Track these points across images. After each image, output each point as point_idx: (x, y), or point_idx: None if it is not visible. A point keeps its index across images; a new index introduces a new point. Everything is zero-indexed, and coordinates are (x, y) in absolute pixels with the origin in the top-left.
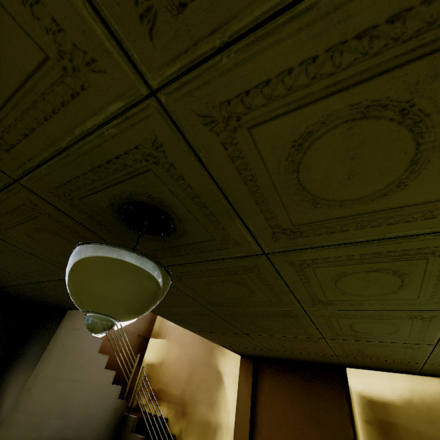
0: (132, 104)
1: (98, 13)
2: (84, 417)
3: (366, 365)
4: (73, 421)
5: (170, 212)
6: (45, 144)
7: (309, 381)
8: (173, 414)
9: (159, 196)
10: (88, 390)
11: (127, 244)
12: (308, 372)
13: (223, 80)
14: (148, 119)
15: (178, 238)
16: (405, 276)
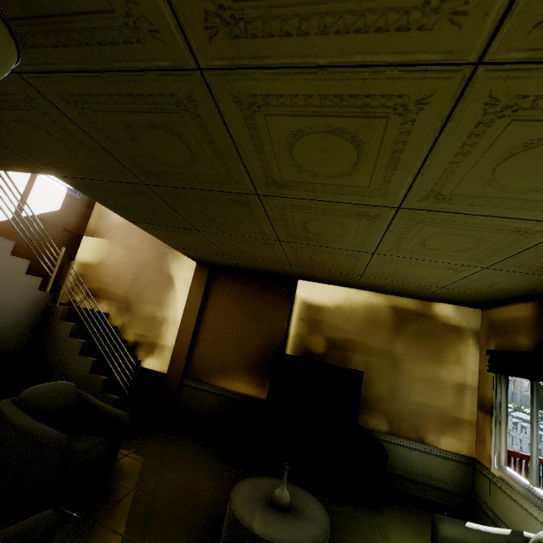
0: None
1: None
2: None
3: (315, 277)
4: None
5: None
6: None
7: (262, 288)
8: (115, 310)
9: None
10: None
11: None
12: (263, 281)
13: None
14: None
15: None
16: (362, 147)
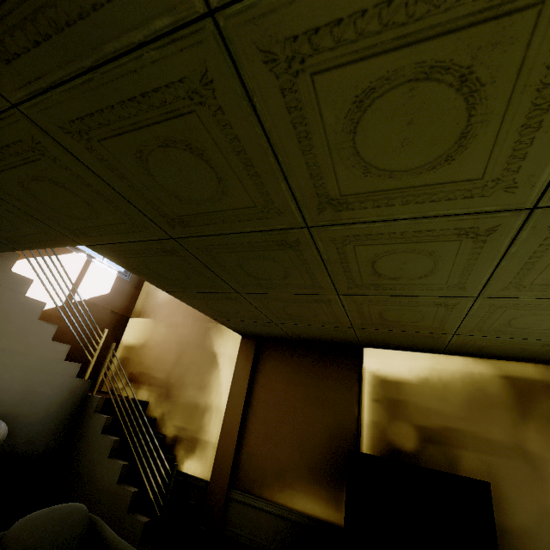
0: None
1: None
2: (24, 394)
3: (386, 342)
4: (4, 397)
5: None
6: None
7: (319, 361)
8: (155, 398)
9: None
10: (26, 363)
11: None
12: (319, 352)
13: None
14: None
15: None
16: (479, 93)
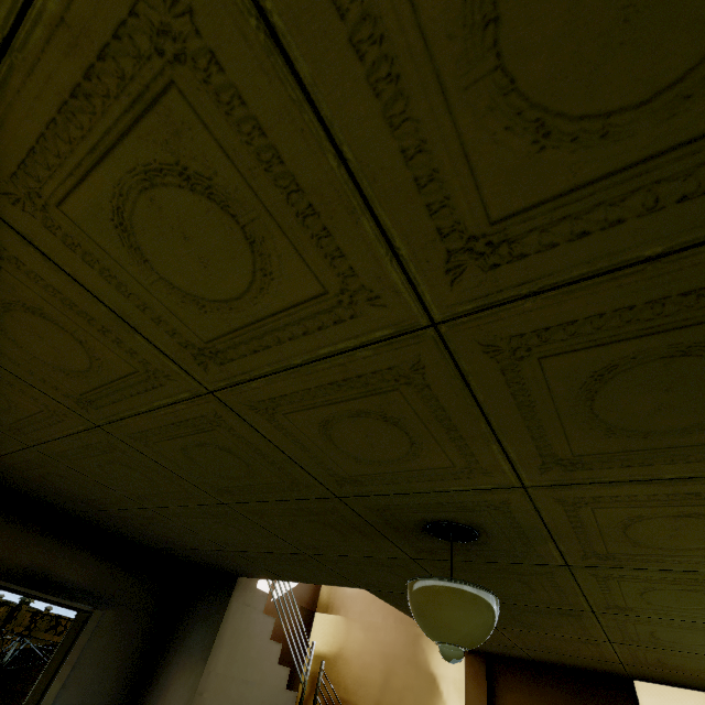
0: (501, 487)
1: (509, 460)
2: None
3: (666, 679)
4: None
5: (481, 531)
6: (399, 488)
7: (578, 698)
8: None
9: (480, 522)
10: (260, 696)
11: (408, 541)
12: (574, 683)
13: (583, 491)
14: (509, 493)
15: (474, 545)
16: None
